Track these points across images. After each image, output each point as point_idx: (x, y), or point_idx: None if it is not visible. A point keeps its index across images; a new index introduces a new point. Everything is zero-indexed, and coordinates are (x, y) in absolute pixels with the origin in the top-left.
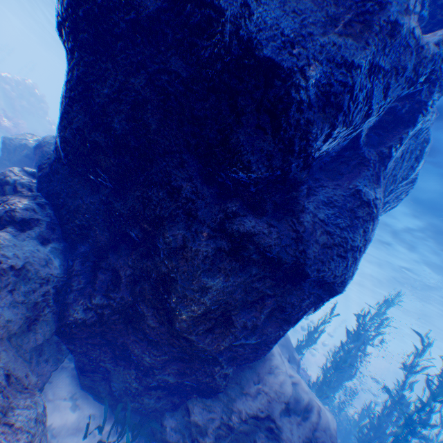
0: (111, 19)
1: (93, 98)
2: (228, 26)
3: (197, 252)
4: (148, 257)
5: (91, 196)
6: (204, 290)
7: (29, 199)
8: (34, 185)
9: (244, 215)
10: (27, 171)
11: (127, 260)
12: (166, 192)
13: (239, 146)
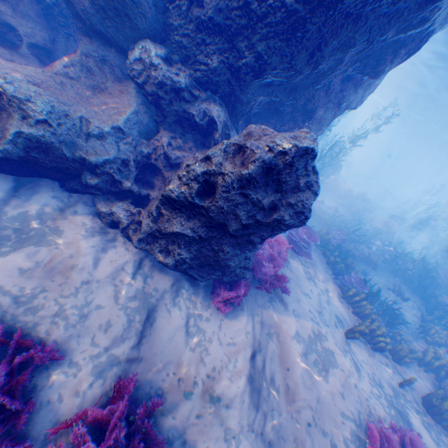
0: (381, 3)
1: (319, 46)
2: (434, 17)
3: (324, 118)
4: (289, 120)
5: (257, 90)
6: (319, 132)
7: (207, 100)
8: (190, 80)
9: (350, 93)
10: (159, 56)
11: (268, 121)
12: (323, 92)
13: (380, 72)
